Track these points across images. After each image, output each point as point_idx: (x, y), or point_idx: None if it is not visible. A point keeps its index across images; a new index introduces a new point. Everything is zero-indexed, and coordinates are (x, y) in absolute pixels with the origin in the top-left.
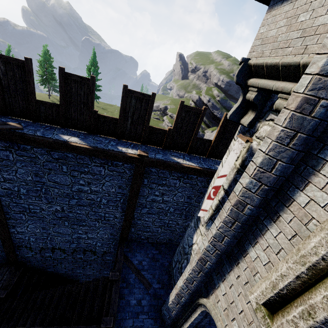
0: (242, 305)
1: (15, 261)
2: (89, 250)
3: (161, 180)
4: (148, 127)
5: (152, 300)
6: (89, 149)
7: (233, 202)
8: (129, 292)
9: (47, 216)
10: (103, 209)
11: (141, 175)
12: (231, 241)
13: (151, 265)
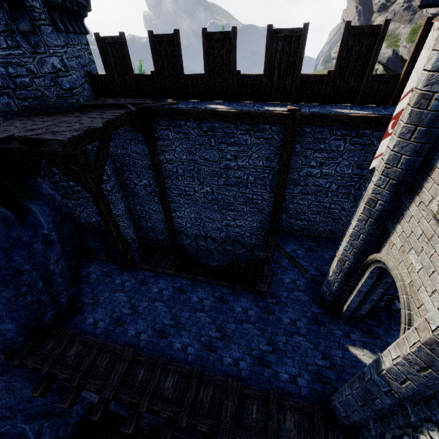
0: (422, 228)
1: (177, 247)
2: (238, 241)
3: (318, 143)
4: (300, 77)
5: (309, 283)
6: (235, 113)
7: (414, 101)
8: (283, 272)
9: (199, 199)
10: (251, 190)
11: (292, 139)
12: (411, 161)
13: (307, 255)
